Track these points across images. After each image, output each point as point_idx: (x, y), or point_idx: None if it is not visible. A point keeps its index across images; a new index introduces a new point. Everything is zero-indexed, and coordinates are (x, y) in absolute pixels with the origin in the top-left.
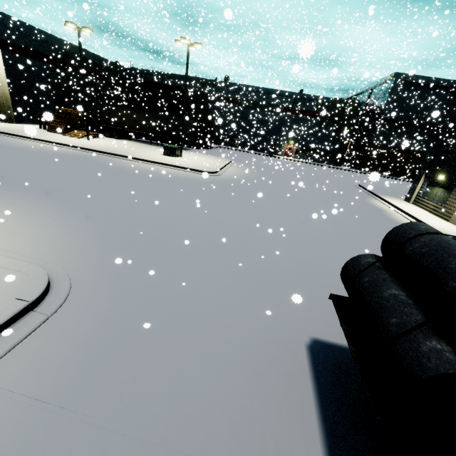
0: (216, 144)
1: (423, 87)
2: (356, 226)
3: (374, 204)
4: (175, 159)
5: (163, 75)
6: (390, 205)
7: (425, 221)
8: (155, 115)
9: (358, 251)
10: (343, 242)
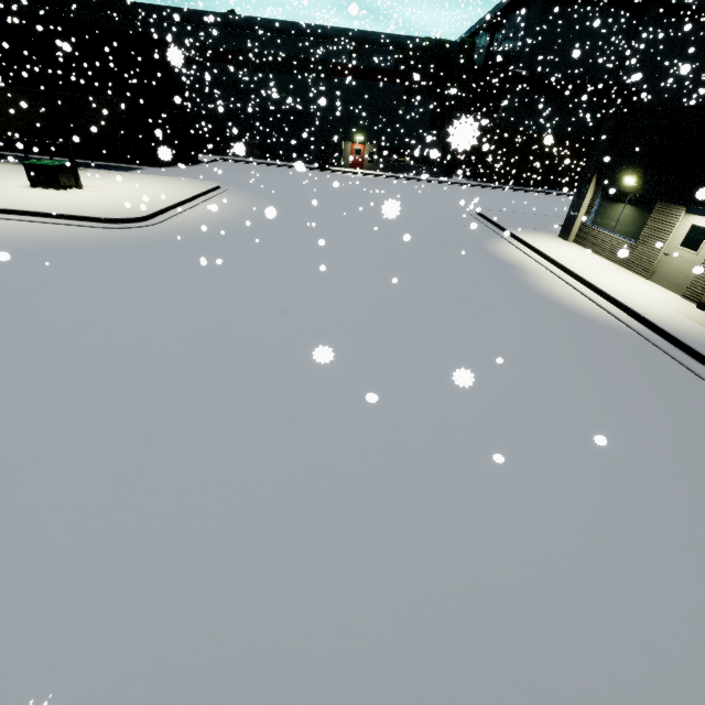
0: (216, 156)
1: (585, 4)
2: (449, 331)
3: (501, 253)
4: (53, 196)
5: (63, 2)
6: (531, 252)
7: (603, 285)
8: (30, 91)
9: (428, 452)
10: (391, 415)
